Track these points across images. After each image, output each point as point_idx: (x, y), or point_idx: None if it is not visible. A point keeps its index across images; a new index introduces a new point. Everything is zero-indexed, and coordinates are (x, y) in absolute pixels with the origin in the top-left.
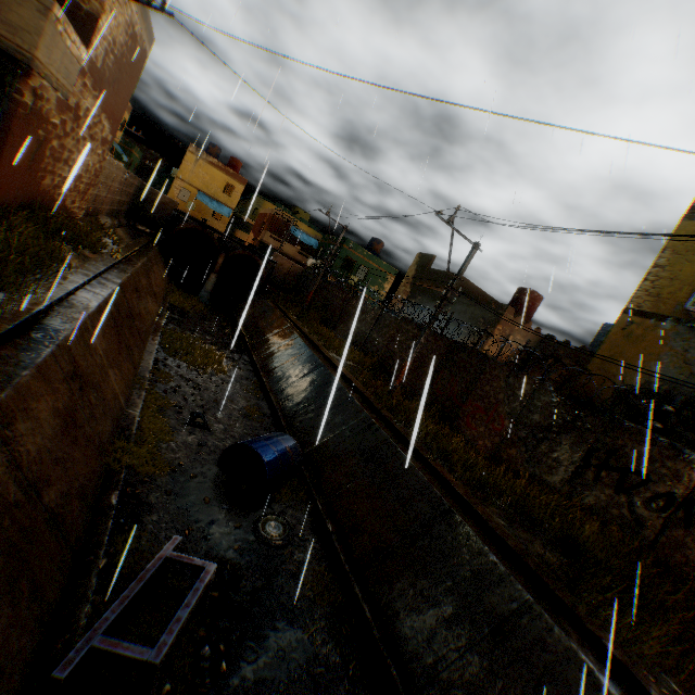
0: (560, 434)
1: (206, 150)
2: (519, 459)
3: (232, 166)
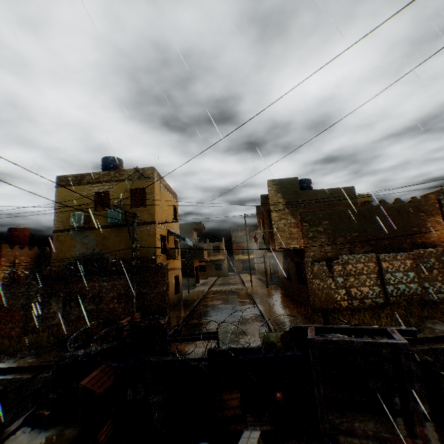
0: (51, 300)
1: None
2: (39, 324)
3: None
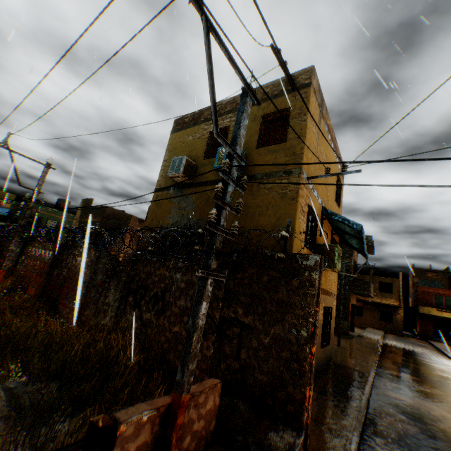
0: (111, 282)
1: None
2: (91, 316)
3: None
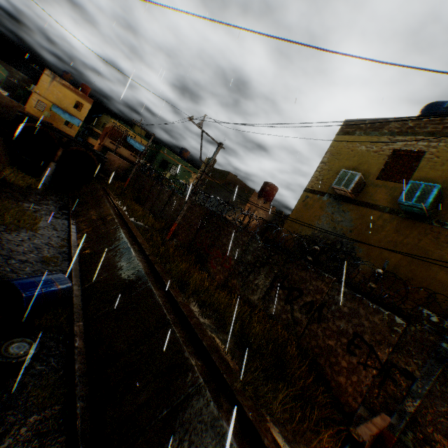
0: (261, 268)
1: (62, 76)
2: (237, 286)
3: (83, 90)
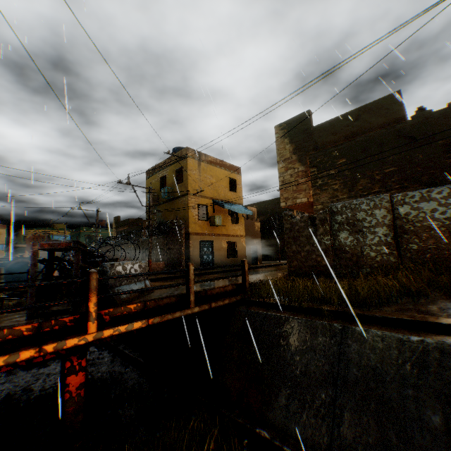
0: (137, 251)
1: None
2: None
3: None
